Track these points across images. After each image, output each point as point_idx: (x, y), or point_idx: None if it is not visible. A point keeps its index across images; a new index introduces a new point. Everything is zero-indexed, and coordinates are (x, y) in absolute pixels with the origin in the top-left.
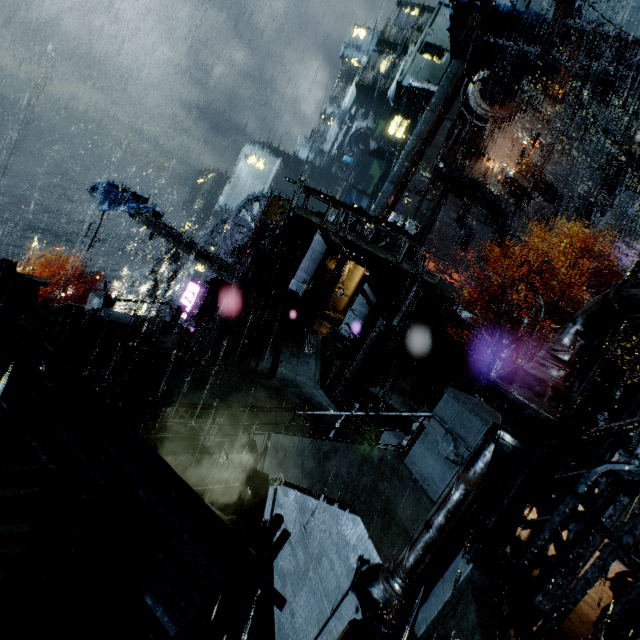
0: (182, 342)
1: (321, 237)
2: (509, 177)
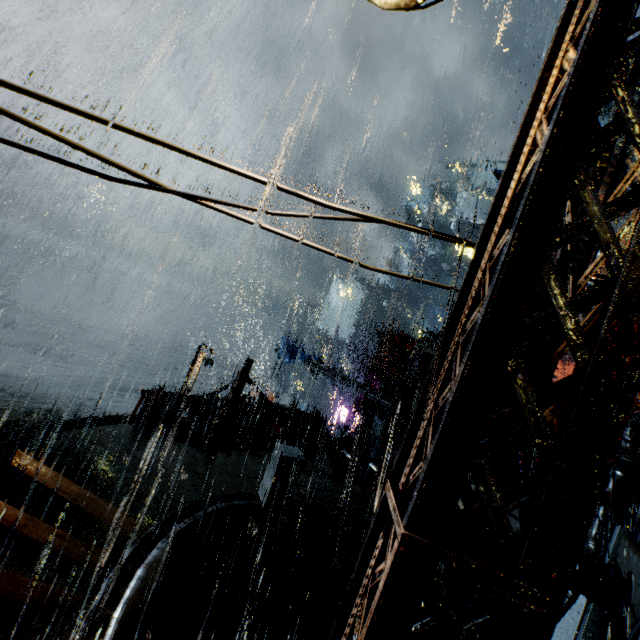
0: None
1: None
2: (589, 284)
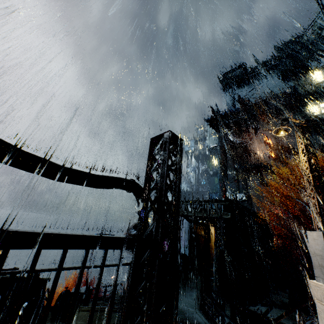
0: None
1: (186, 220)
2: (269, 155)
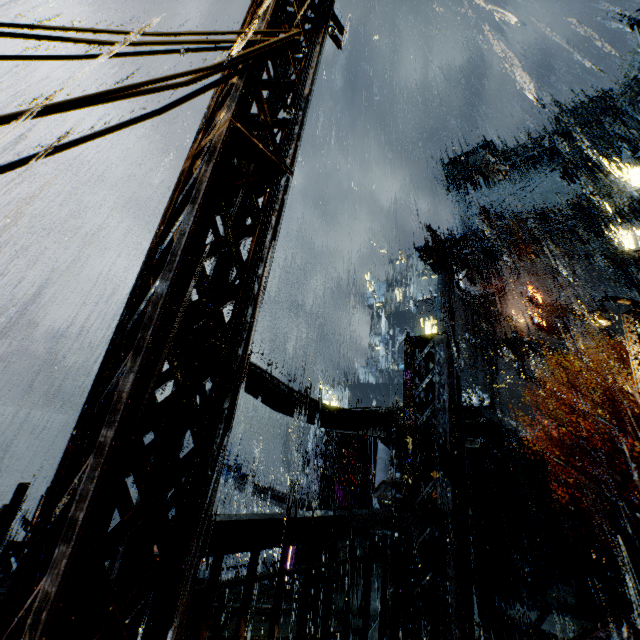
0: None
1: (383, 444)
2: (536, 323)
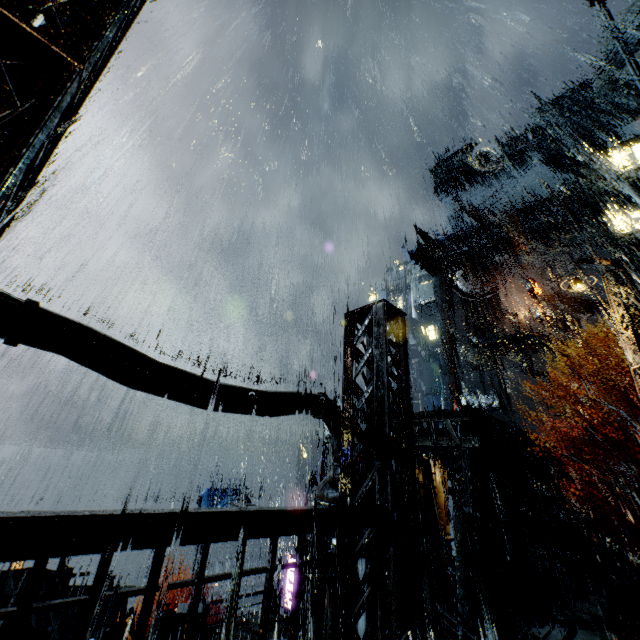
0: (281, 637)
1: None
2: (538, 316)
